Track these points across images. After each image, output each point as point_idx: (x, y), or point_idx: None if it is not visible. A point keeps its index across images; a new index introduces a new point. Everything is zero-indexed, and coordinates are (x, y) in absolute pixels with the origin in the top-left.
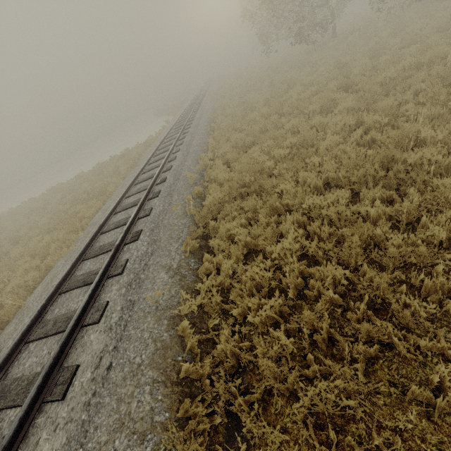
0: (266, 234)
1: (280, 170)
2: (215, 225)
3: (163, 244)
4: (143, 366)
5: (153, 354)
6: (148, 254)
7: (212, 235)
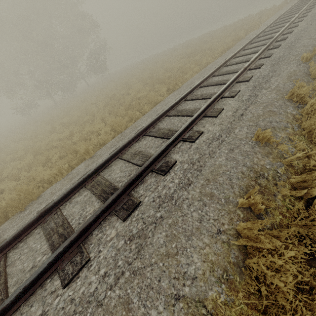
0: None
1: None
2: None
3: None
4: None
5: None
6: None
7: None
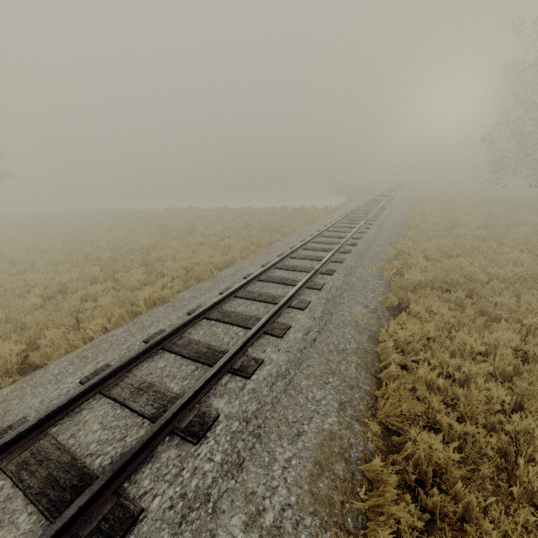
0: (476, 324)
1: (492, 287)
2: (411, 298)
3: (357, 288)
4: (348, 351)
5: (357, 349)
6: (343, 288)
7: (413, 302)
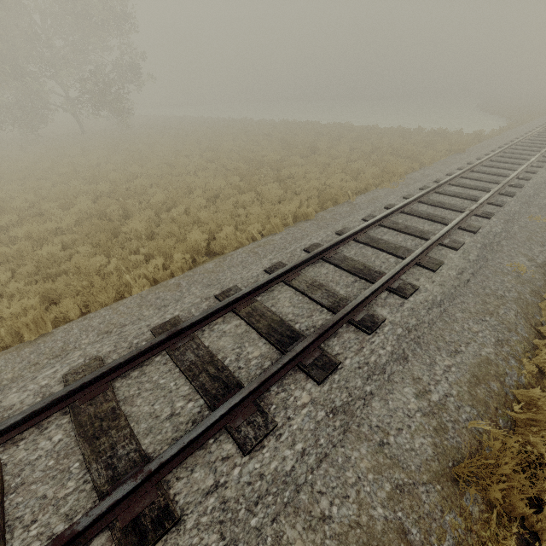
0: None
1: None
2: None
3: (520, 238)
4: (507, 299)
5: (518, 299)
6: (502, 235)
7: None
